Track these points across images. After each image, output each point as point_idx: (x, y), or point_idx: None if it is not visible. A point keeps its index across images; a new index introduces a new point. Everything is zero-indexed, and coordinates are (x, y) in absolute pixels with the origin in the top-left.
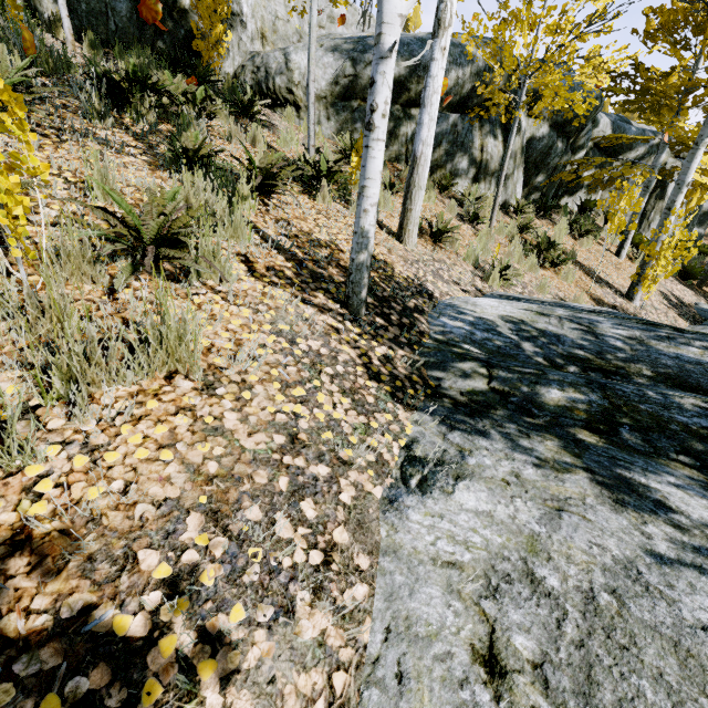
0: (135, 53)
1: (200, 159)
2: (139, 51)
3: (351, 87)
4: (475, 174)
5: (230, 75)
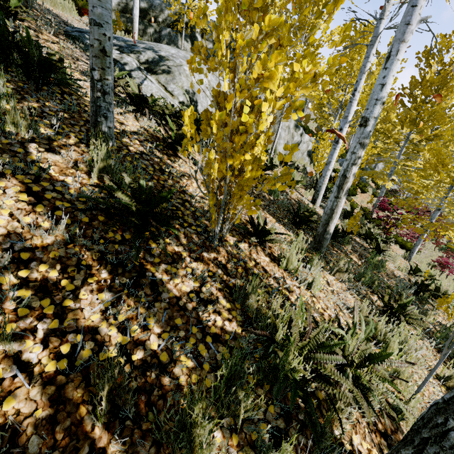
0: None
1: None
2: None
3: (125, 8)
4: None
5: None
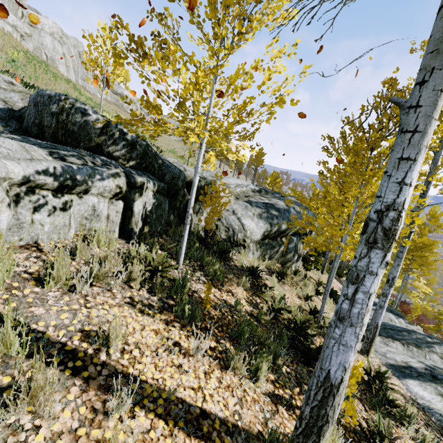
0: (216, 263)
1: (400, 408)
2: (204, 252)
3: (267, 235)
4: (296, 259)
5: (202, 226)
